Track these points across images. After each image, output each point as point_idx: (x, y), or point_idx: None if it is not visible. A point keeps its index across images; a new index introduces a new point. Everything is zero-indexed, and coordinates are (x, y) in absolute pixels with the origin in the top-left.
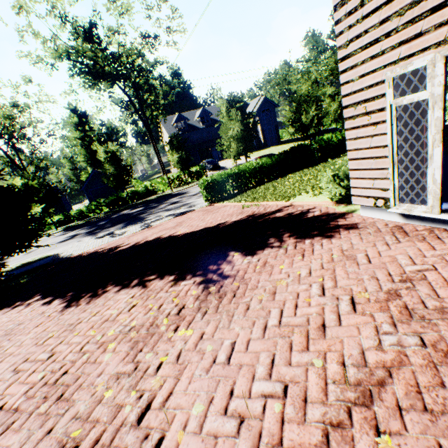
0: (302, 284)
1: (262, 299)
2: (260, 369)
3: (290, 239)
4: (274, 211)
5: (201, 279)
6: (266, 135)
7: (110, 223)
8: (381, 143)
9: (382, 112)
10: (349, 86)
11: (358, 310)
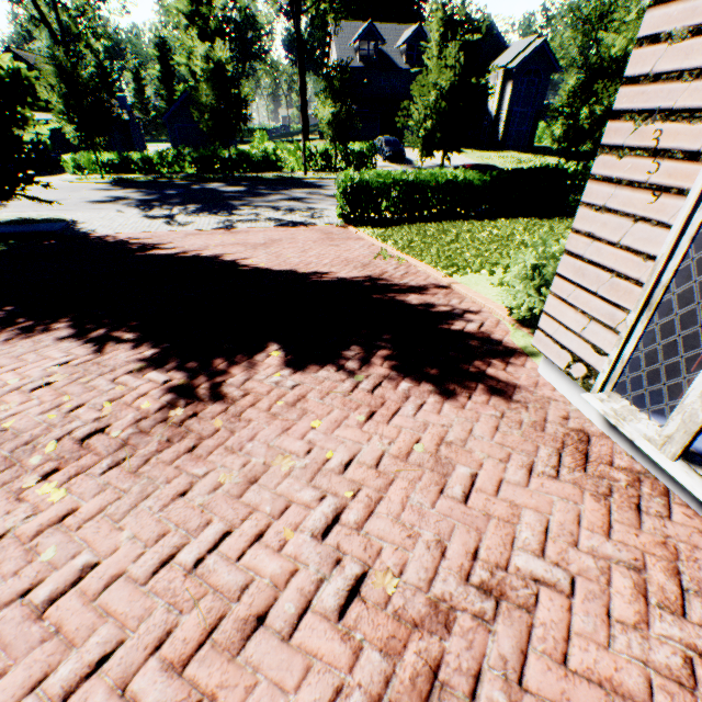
0: (311, 486)
1: (223, 483)
2: (68, 667)
3: (382, 366)
4: (412, 287)
5: (181, 382)
6: (513, 125)
7: (181, 198)
8: (645, 246)
9: (693, 163)
10: (655, 53)
11: (346, 618)
